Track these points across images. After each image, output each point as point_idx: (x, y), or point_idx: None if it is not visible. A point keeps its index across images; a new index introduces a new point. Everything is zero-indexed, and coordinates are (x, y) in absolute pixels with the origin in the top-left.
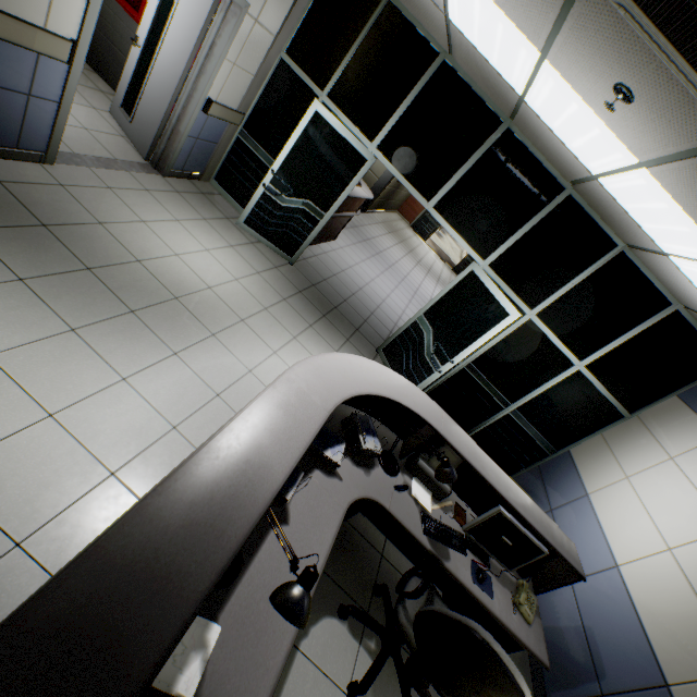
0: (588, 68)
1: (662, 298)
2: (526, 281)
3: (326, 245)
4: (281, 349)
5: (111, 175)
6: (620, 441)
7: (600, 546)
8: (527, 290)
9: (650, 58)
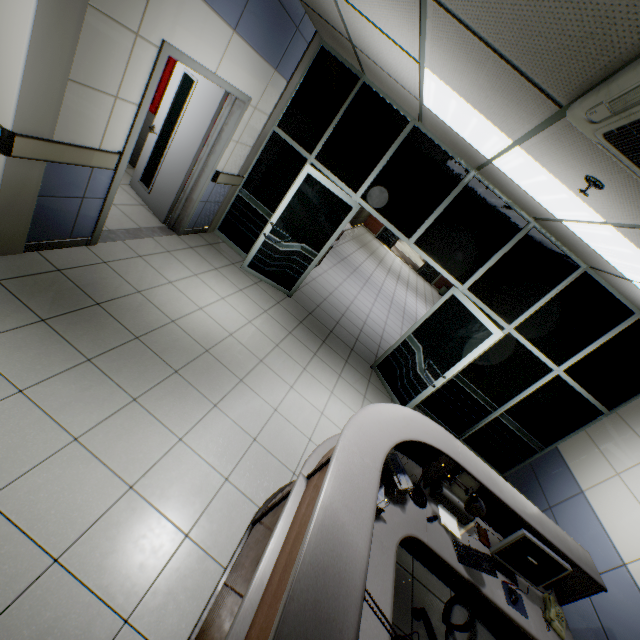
0: (560, 161)
1: (625, 309)
2: (502, 300)
3: (313, 272)
4: (296, 382)
5: (140, 244)
6: (604, 437)
7: (604, 544)
8: (504, 308)
9: (621, 170)
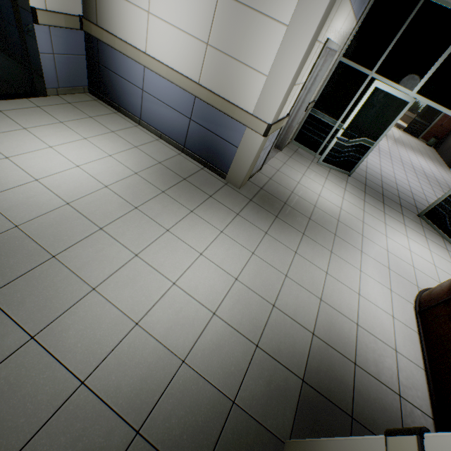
0: None
1: None
2: None
3: None
4: (386, 232)
5: (272, 163)
6: None
7: None
8: None
9: None
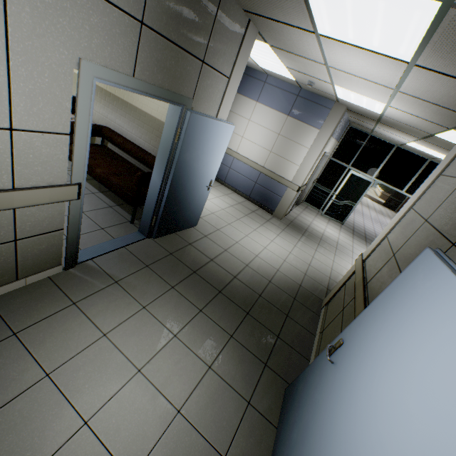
0: None
1: None
2: None
3: None
4: None
5: (294, 211)
6: None
7: None
8: None
9: None
